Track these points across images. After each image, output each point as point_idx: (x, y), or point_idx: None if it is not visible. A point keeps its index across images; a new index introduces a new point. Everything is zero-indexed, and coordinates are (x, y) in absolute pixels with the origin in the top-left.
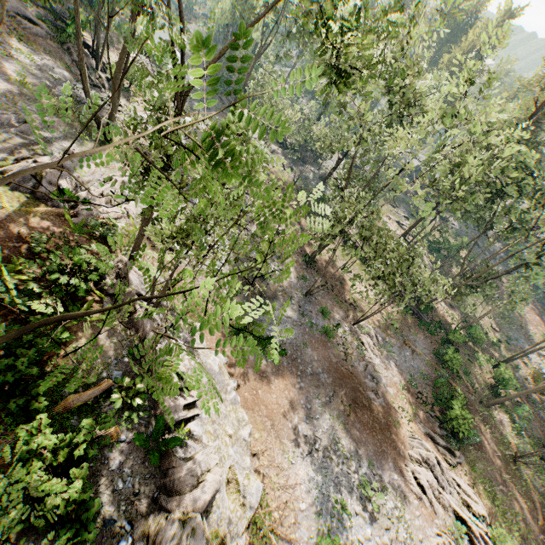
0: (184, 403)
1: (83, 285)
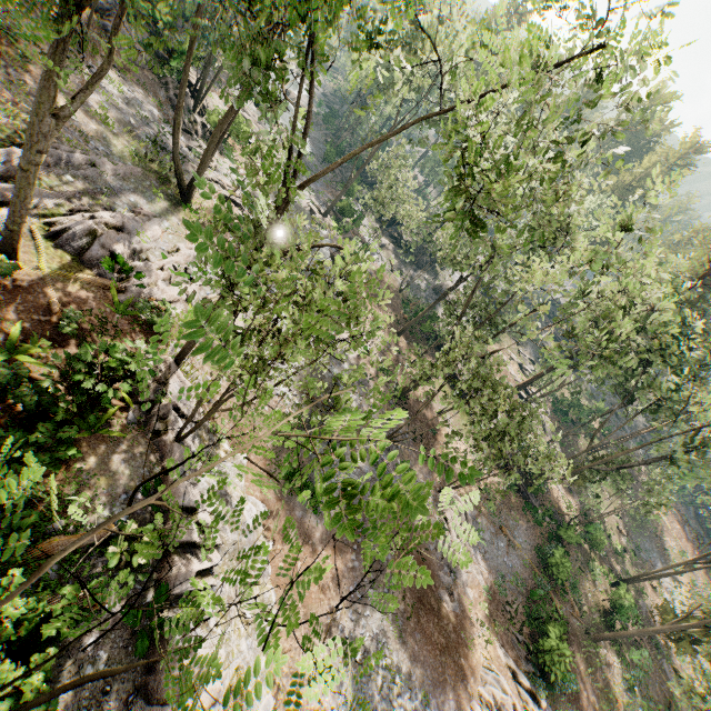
0: (198, 568)
1: (110, 392)
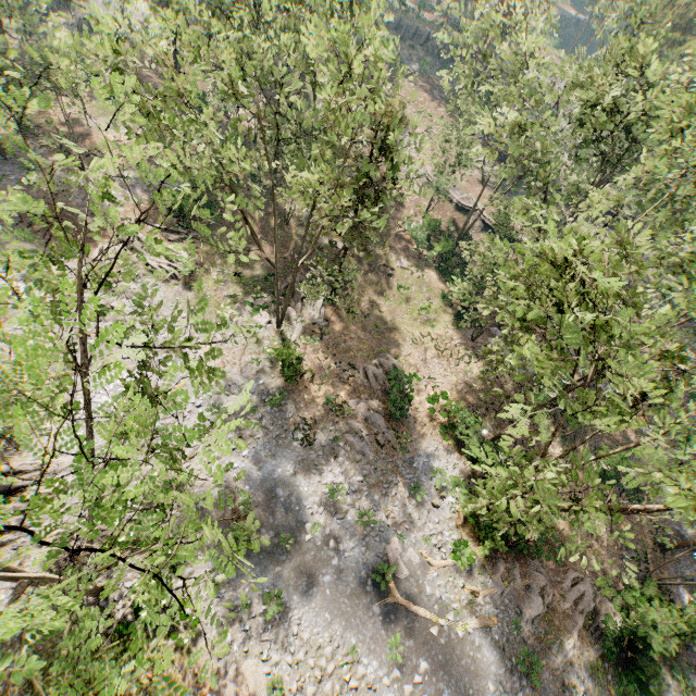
0: None
1: None
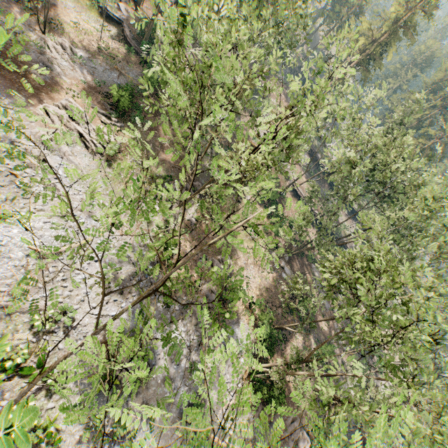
0: None
1: None
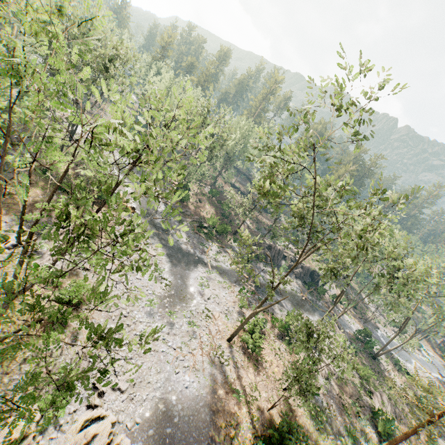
0: None
1: None
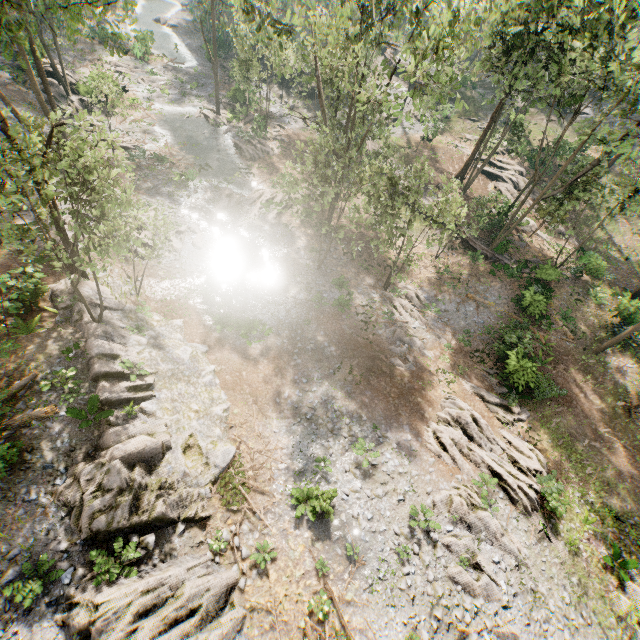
0: (127, 385)
1: (7, 303)
